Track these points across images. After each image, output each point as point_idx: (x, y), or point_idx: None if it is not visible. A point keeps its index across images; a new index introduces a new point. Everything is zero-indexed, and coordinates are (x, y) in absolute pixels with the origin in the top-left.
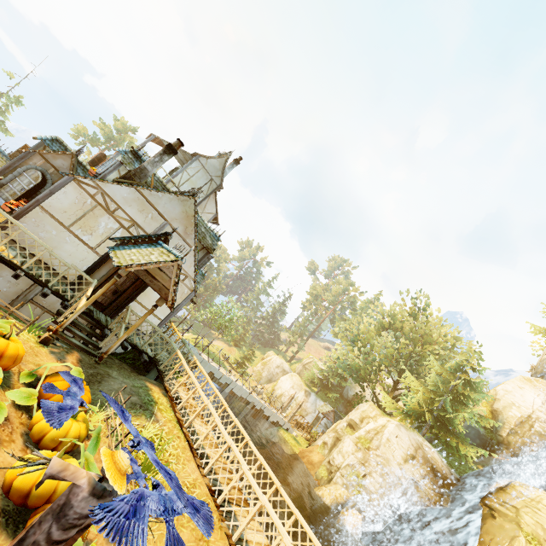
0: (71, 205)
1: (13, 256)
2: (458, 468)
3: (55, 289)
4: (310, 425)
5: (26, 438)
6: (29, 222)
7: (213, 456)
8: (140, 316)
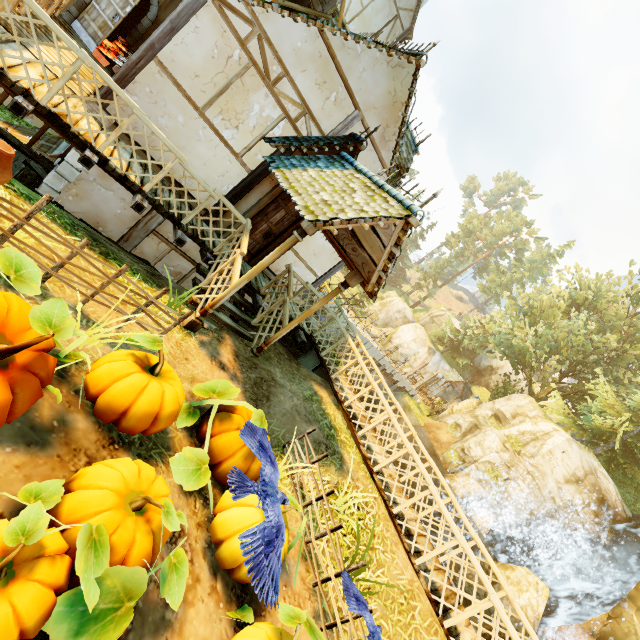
0: (206, 60)
1: (126, 164)
2: (632, 505)
3: (192, 230)
4: (426, 384)
5: (210, 554)
6: (141, 93)
7: (407, 515)
8: (302, 281)
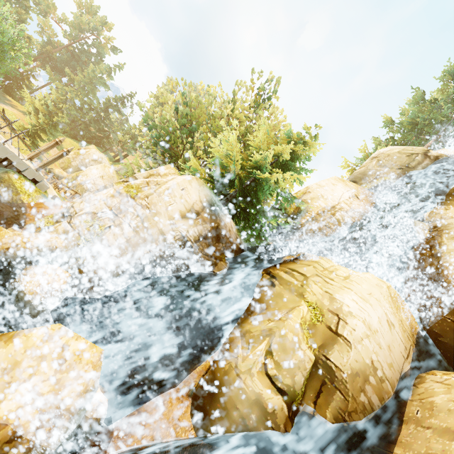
0: None
1: None
2: (248, 240)
3: None
4: None
5: None
6: None
7: None
8: None
